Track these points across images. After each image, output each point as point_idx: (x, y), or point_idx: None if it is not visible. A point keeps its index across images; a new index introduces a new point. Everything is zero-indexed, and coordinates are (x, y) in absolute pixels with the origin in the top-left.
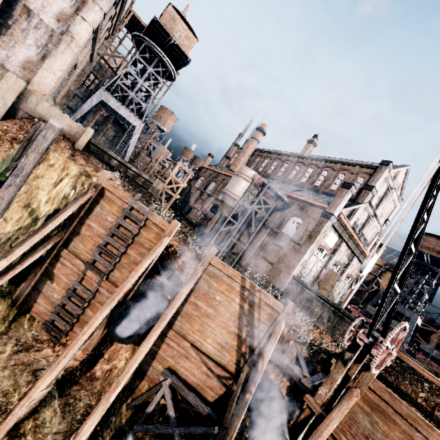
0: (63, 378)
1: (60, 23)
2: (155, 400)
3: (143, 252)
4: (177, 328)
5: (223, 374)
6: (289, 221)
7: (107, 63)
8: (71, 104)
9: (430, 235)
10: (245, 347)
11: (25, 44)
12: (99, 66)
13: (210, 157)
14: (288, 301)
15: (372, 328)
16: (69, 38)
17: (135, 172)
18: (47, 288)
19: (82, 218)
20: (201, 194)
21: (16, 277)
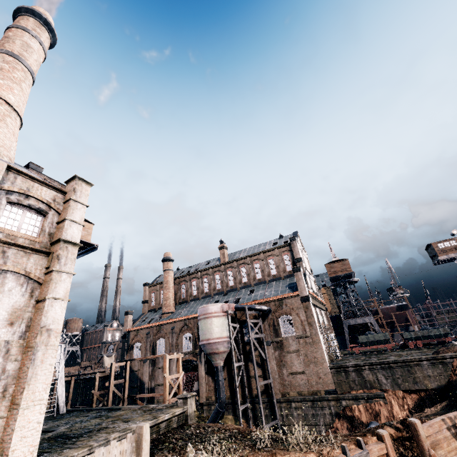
0: None
1: (14, 325)
2: None
3: None
4: None
5: None
6: (280, 324)
7: None
8: None
9: (332, 262)
10: None
11: None
12: None
13: (129, 316)
14: None
15: None
16: (44, 336)
17: (167, 419)
18: None
19: None
20: (152, 363)
21: None
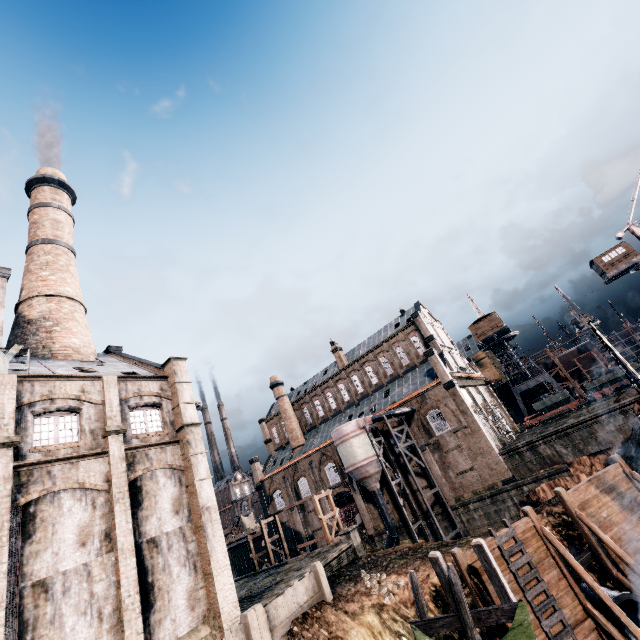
0: None
1: (179, 513)
2: None
3: (548, 564)
4: (631, 575)
5: None
6: (429, 422)
7: None
8: None
9: (476, 322)
10: None
11: (174, 581)
12: None
13: (255, 463)
14: (613, 457)
15: None
16: (206, 514)
17: (336, 557)
18: None
19: None
20: (301, 508)
21: None
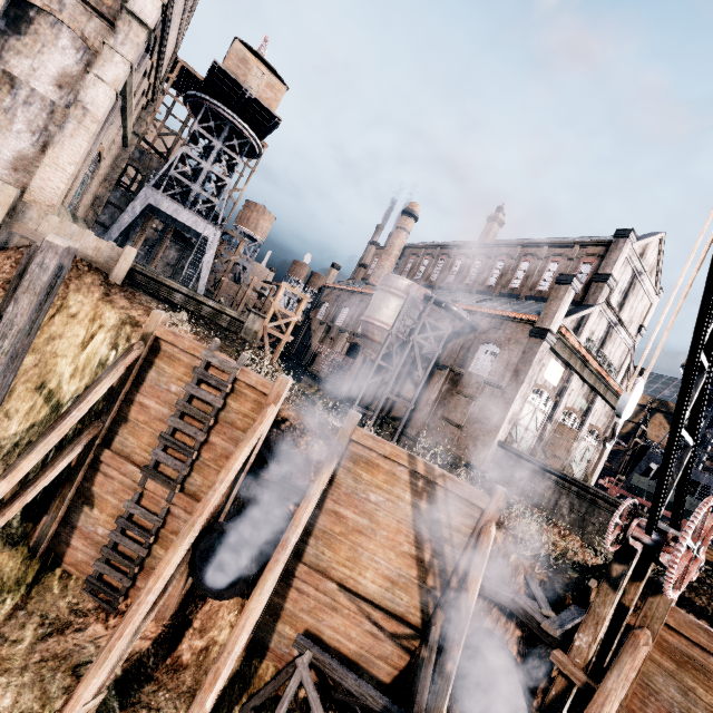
0: (126, 674)
1: (63, 90)
2: (288, 694)
3: (236, 437)
4: (311, 559)
5: (400, 631)
6: (477, 353)
7: (152, 147)
8: (103, 219)
9: None
10: (433, 578)
11: (12, 131)
12: (139, 153)
13: (334, 269)
14: (495, 487)
15: (653, 515)
16: (79, 112)
17: (213, 308)
18: (84, 519)
19: (128, 394)
20: (328, 330)
21: (34, 507)
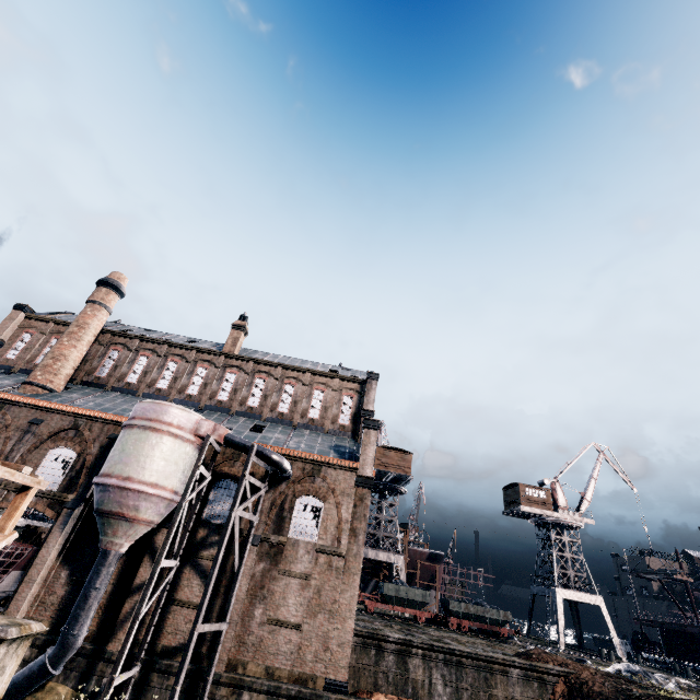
0: None
1: None
2: None
3: None
4: None
5: None
6: (295, 509)
7: None
8: None
9: (388, 448)
10: None
11: None
12: None
13: None
14: None
15: None
16: None
17: None
18: None
19: None
20: None
21: None
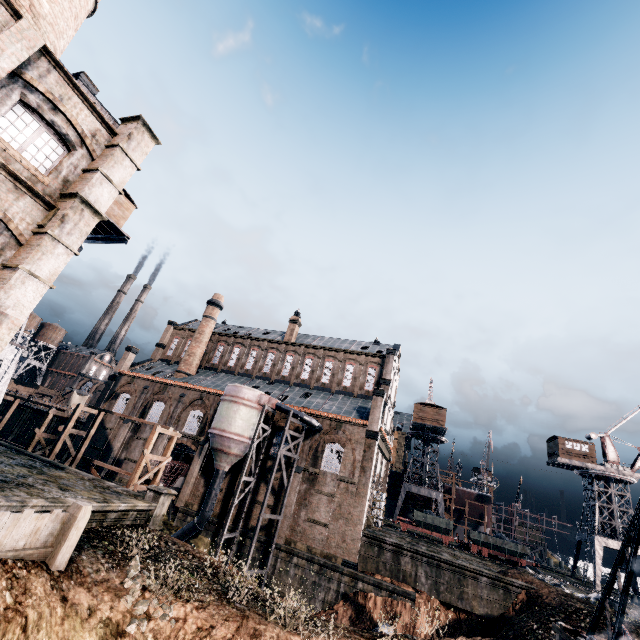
0: None
1: None
2: None
3: None
4: None
5: None
6: (325, 451)
7: None
8: None
9: (425, 404)
10: None
11: None
12: None
13: (131, 353)
14: None
15: None
16: None
17: (121, 510)
18: None
19: None
20: (135, 428)
21: None
